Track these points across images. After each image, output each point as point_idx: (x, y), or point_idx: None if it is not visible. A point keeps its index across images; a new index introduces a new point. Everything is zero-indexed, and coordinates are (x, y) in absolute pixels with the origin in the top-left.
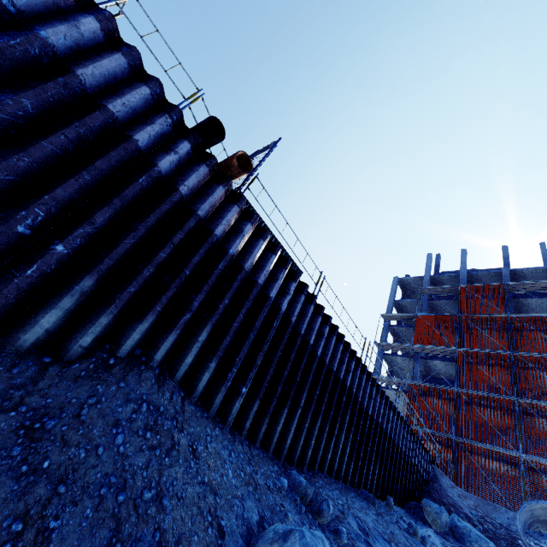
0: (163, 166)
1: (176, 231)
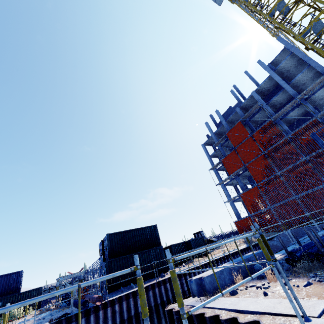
0: None
1: None
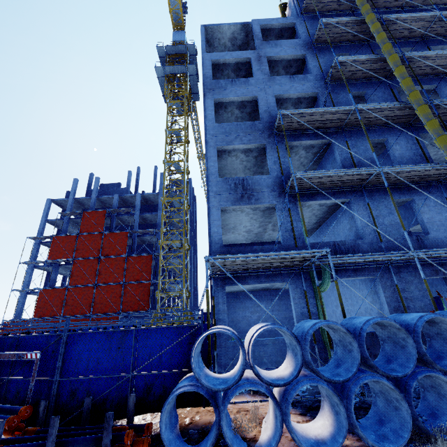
0: None
1: None
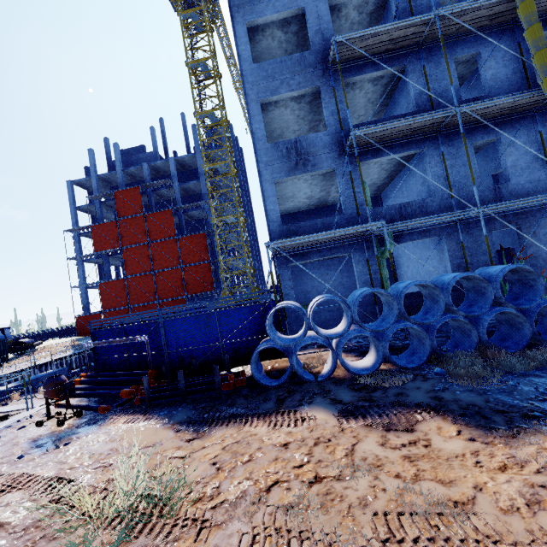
0: None
1: None
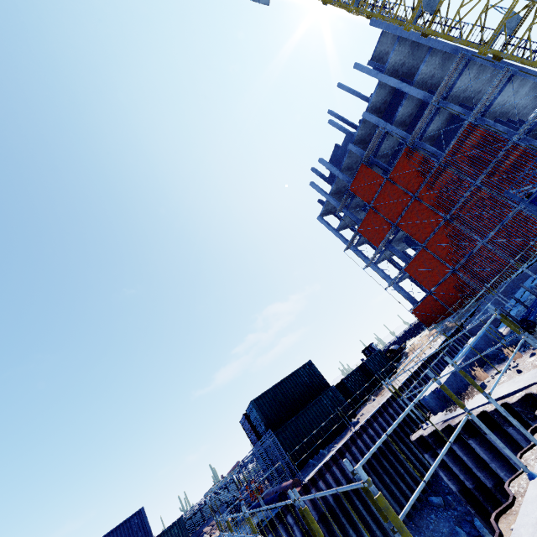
0: (299, 536)
1: (324, 536)
